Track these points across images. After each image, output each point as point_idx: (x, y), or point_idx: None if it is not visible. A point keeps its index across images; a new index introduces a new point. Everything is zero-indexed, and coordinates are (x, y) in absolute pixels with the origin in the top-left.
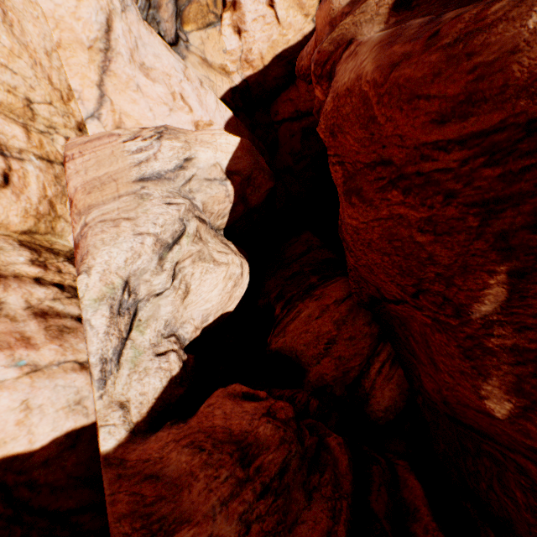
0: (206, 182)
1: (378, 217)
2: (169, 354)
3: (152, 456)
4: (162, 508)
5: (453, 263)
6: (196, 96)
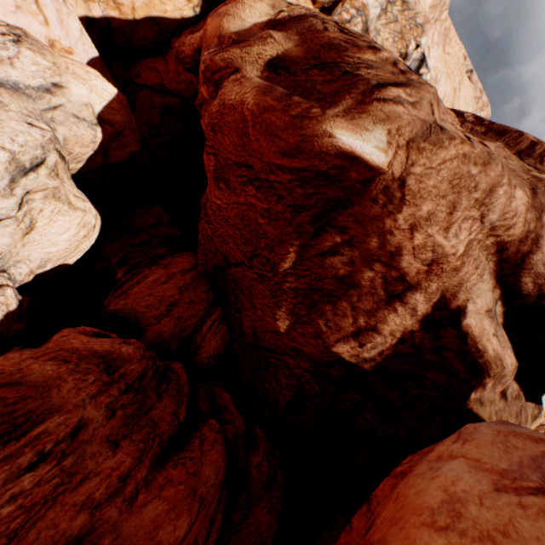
0: (74, 118)
1: (238, 202)
2: (4, 288)
3: (6, 370)
4: (28, 405)
5: (276, 238)
6: (56, 11)
